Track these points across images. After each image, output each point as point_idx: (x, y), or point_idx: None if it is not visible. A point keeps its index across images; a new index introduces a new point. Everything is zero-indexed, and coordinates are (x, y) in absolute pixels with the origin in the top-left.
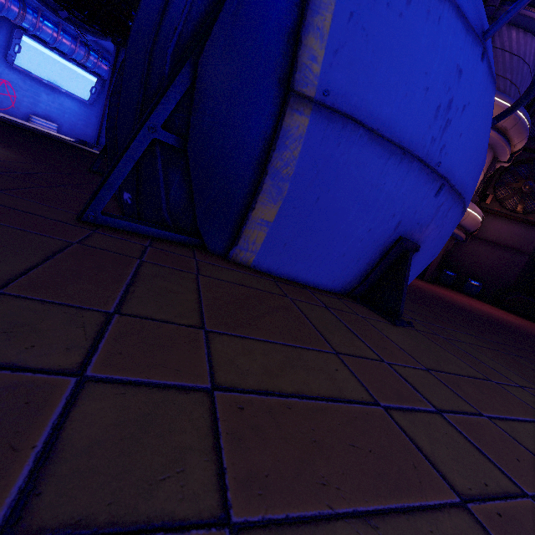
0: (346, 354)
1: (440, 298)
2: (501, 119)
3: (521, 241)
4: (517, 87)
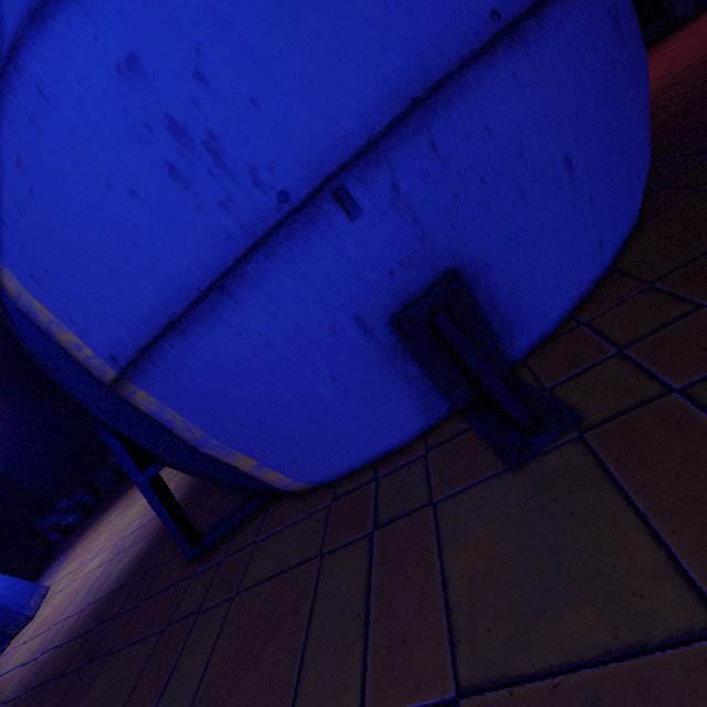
0: None
1: None
2: None
3: None
4: None
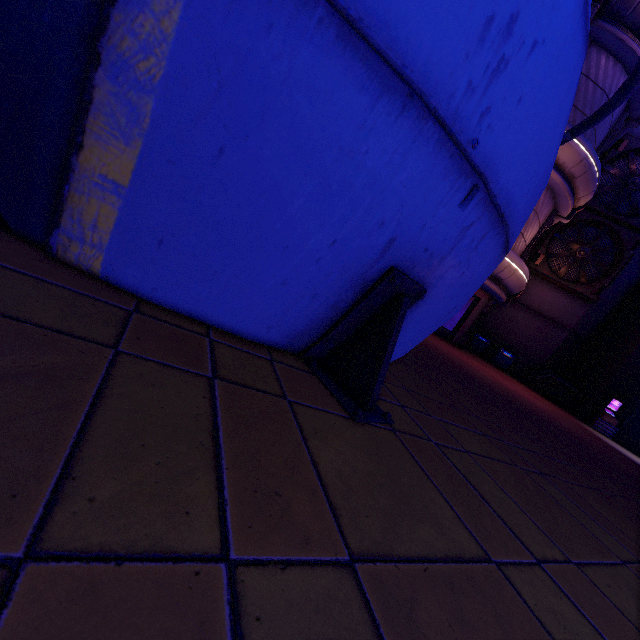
0: (74, 557)
1: (463, 369)
2: (579, 132)
3: (564, 313)
4: (594, 128)
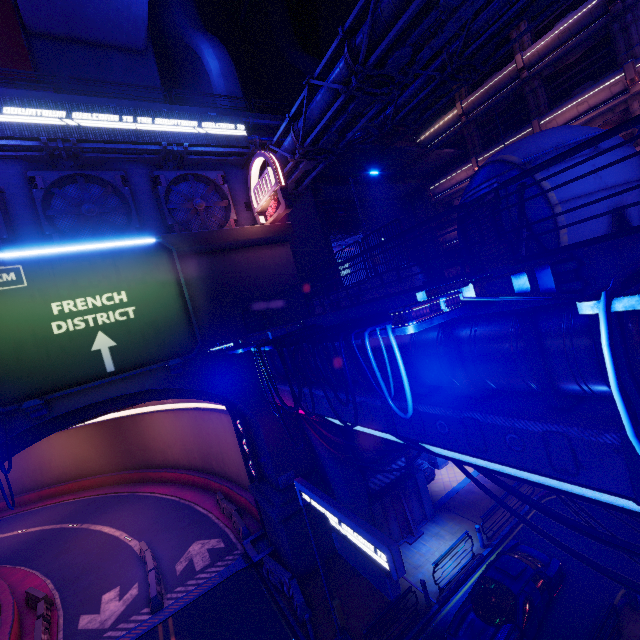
0: None
1: None
2: None
3: None
4: None
